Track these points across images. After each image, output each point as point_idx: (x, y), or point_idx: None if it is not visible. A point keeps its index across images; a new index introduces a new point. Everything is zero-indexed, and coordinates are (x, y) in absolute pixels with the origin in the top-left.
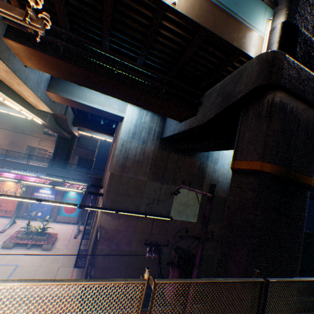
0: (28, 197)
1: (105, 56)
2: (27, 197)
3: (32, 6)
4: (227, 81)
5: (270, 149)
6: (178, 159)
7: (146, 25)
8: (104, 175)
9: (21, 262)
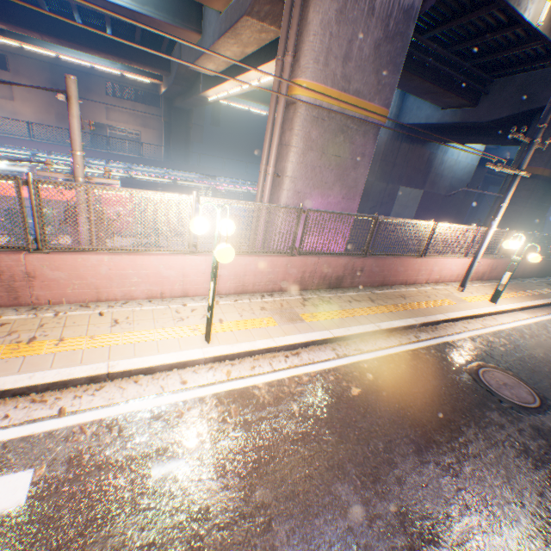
0: None
1: (417, 45)
2: None
3: (545, 145)
4: (533, 77)
5: None
6: (408, 151)
7: (491, 26)
8: None
9: None
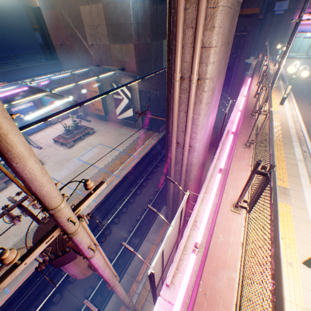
0: (121, 86)
1: None
2: (121, 86)
3: None
4: None
5: (261, 0)
6: (161, 11)
7: None
8: (69, 56)
9: (97, 143)
